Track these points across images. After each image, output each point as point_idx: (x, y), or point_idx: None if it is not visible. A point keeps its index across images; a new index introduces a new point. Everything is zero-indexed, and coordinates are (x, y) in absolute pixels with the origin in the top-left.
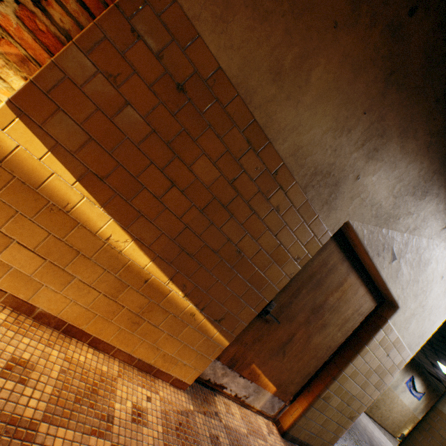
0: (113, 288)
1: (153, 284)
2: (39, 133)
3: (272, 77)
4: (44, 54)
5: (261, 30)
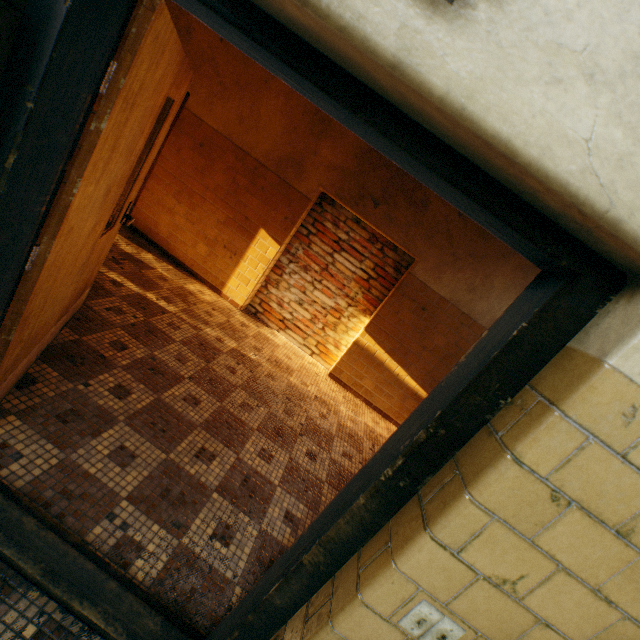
0: (401, 397)
1: (419, 396)
2: (373, 337)
3: (468, 291)
4: (370, 305)
5: (458, 275)
